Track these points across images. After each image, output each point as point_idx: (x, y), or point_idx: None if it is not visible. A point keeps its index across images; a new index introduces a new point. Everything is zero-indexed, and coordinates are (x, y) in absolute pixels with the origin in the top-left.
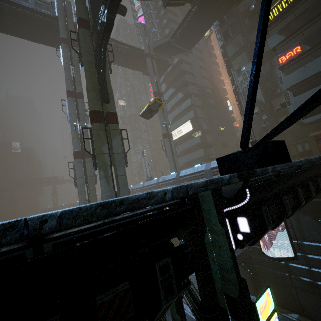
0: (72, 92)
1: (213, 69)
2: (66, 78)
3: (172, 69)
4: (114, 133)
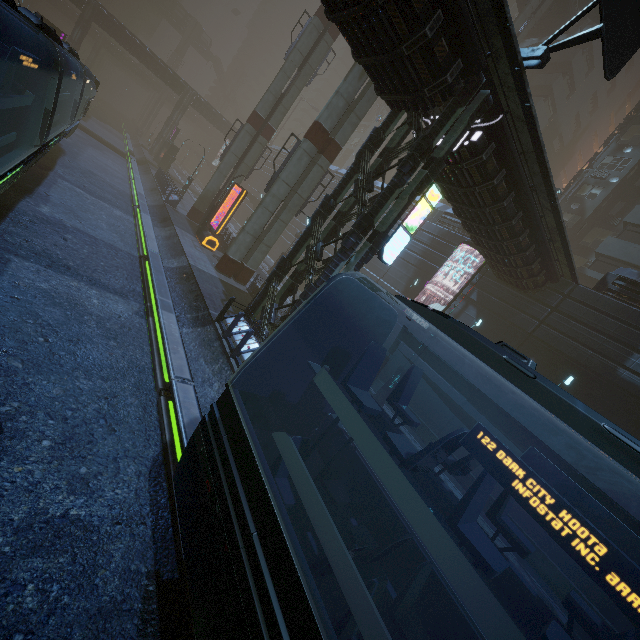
0: None
1: (604, 122)
2: None
3: None
4: None
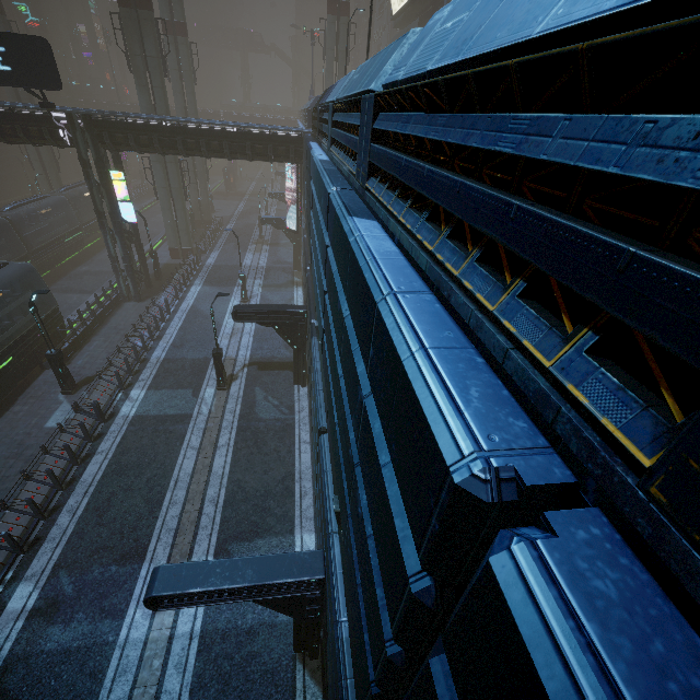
0: None
1: None
2: None
3: None
4: (145, 26)
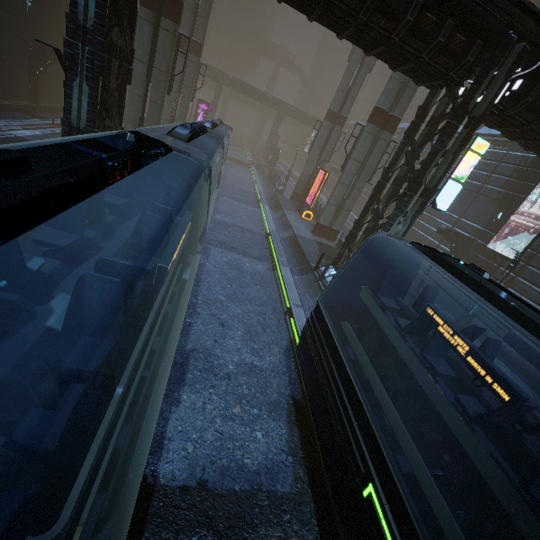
0: None
1: None
2: None
3: None
4: None
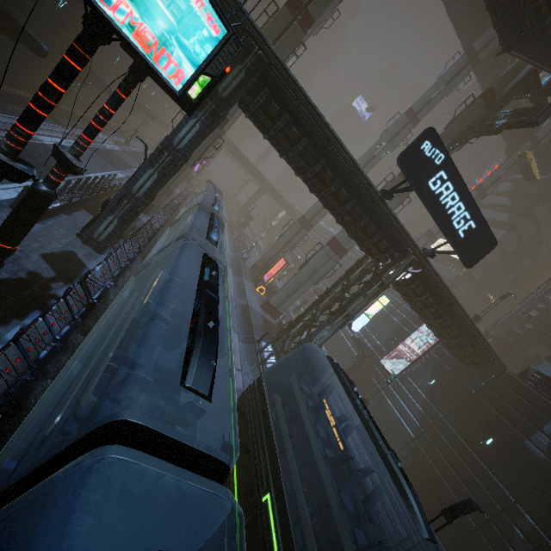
0: (413, 113)
1: None
2: (425, 95)
3: (543, 181)
4: (402, 195)
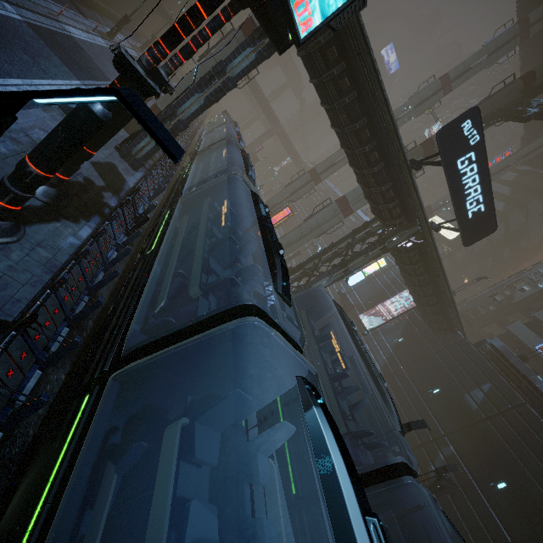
0: (448, 80)
1: None
2: (465, 62)
3: None
4: None
